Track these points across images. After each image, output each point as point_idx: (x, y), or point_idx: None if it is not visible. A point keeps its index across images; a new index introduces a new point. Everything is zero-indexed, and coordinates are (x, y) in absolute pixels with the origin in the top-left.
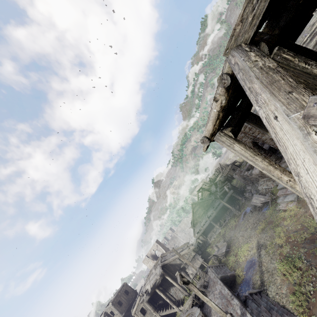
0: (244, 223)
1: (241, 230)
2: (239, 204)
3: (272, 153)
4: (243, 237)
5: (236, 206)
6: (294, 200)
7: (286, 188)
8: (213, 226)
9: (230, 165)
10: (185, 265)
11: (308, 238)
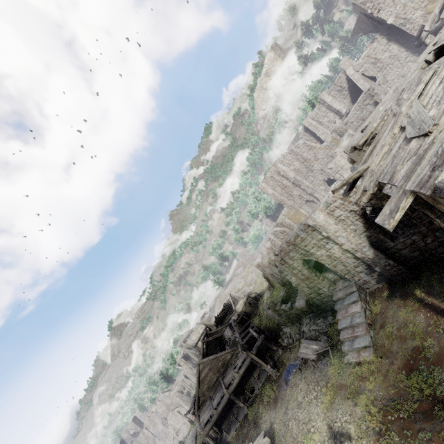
0: (291, 392)
1: (289, 407)
2: (274, 359)
3: (324, 277)
4: (297, 422)
5: (268, 363)
6: (369, 345)
7: (351, 327)
8: (232, 404)
9: (245, 297)
10: None
11: (417, 410)
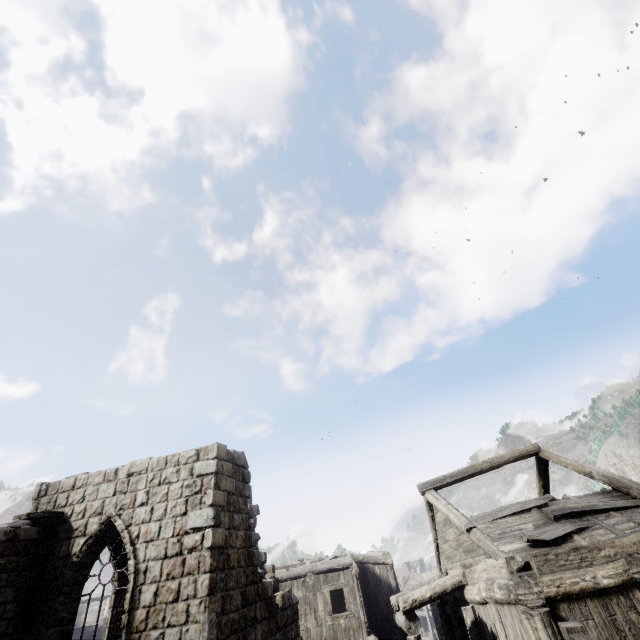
0: None
1: None
2: None
3: None
4: None
5: None
6: None
7: None
8: None
9: None
10: None
11: None
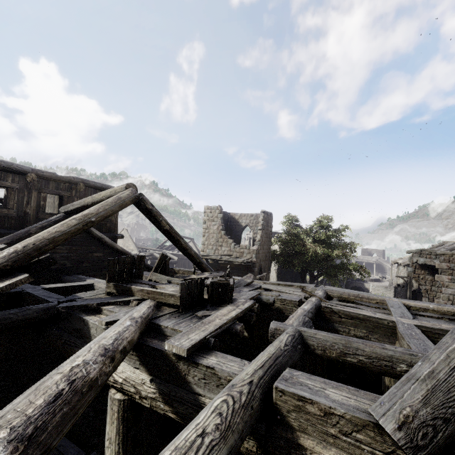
0: None
1: None
2: None
3: None
4: None
5: None
6: None
7: None
8: None
9: None
10: (388, 274)
11: None
